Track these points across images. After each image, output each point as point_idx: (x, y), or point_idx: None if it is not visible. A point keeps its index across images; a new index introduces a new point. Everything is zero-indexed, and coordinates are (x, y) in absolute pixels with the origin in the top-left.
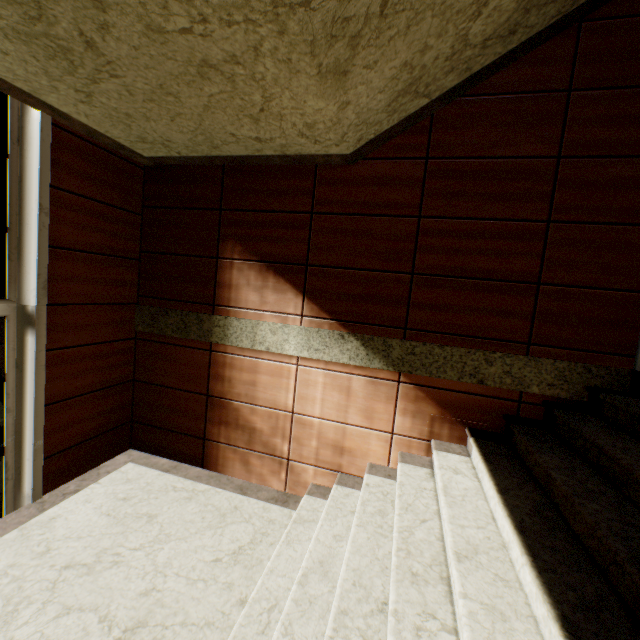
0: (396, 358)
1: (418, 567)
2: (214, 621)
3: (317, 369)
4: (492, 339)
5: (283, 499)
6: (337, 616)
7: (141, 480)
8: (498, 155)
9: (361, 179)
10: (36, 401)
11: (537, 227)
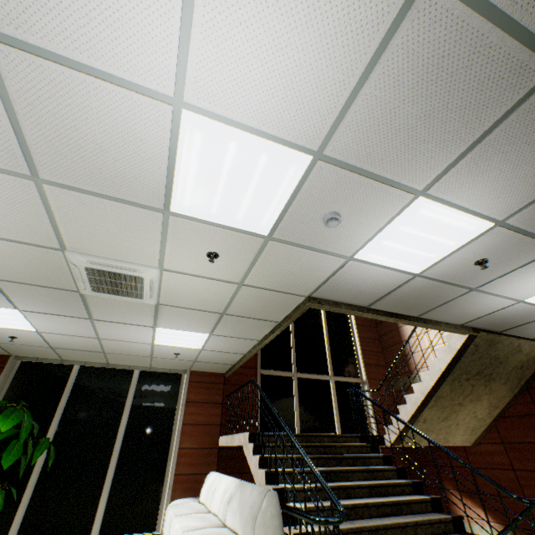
0: None
1: None
2: None
3: None
4: None
5: None
6: None
7: None
8: (528, 440)
9: (482, 451)
10: None
11: None
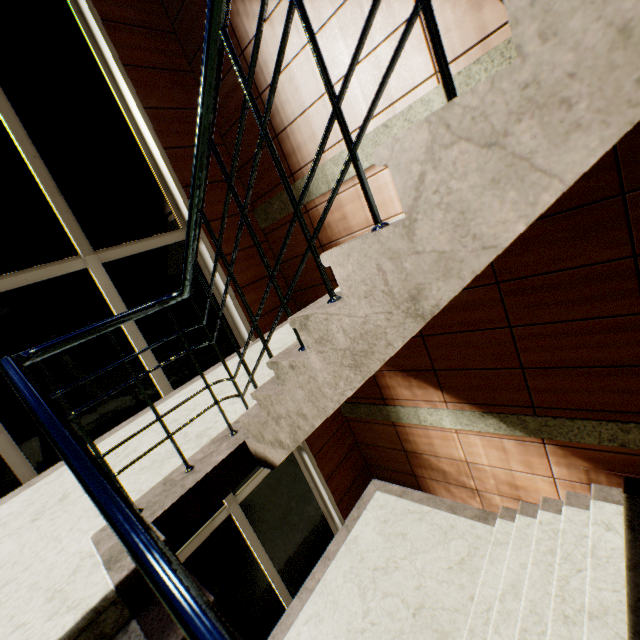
0: (533, 429)
1: (569, 611)
2: (458, 608)
3: (472, 435)
4: (621, 412)
5: (483, 516)
6: (520, 631)
7: (388, 505)
8: (565, 267)
9: (448, 307)
10: (321, 482)
11: (633, 319)
